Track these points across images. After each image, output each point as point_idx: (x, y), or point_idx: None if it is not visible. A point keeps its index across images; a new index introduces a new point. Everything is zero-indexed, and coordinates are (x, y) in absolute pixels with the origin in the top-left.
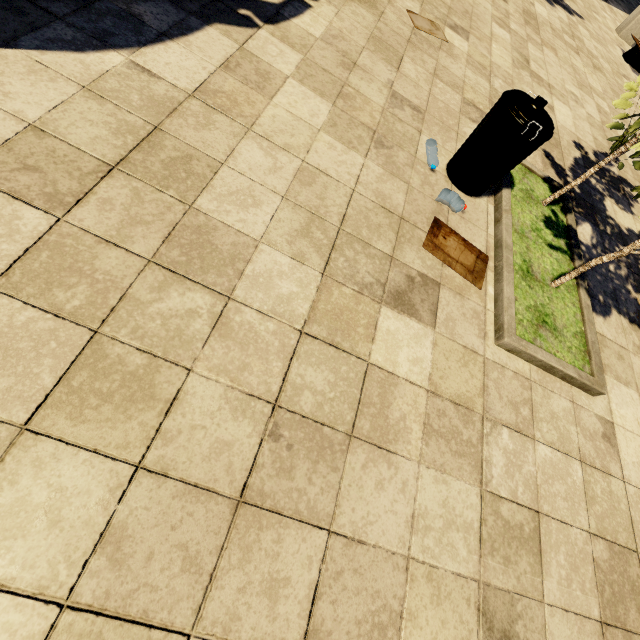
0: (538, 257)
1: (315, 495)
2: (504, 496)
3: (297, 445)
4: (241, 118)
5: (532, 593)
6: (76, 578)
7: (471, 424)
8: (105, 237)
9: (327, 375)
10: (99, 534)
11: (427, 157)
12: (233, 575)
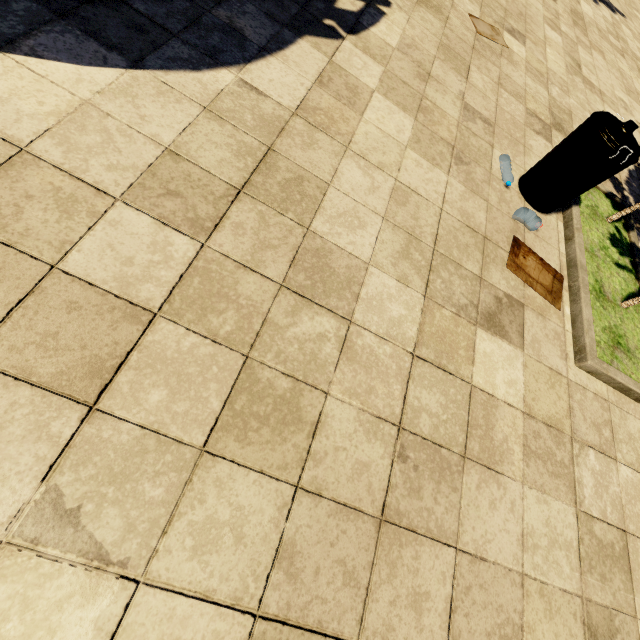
0: (608, 276)
1: (441, 514)
2: (596, 516)
3: (421, 466)
4: (339, 136)
5: (626, 609)
6: (262, 590)
7: (562, 445)
8: (242, 262)
9: (439, 397)
10: (275, 550)
11: (501, 173)
12: (384, 589)
